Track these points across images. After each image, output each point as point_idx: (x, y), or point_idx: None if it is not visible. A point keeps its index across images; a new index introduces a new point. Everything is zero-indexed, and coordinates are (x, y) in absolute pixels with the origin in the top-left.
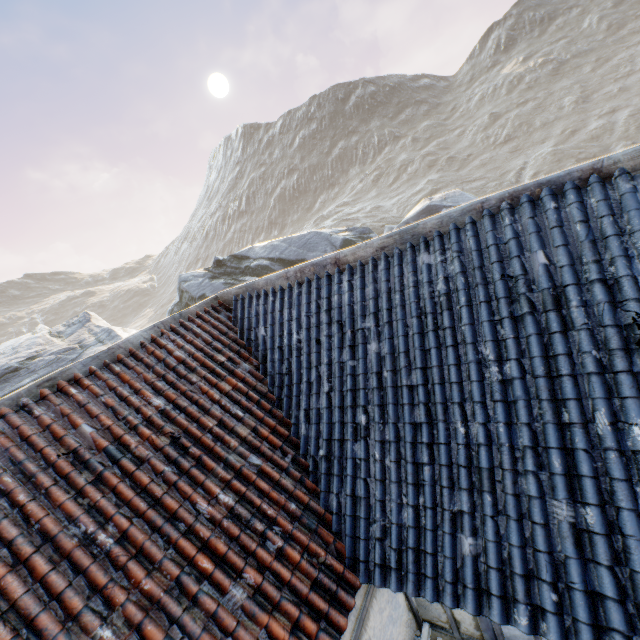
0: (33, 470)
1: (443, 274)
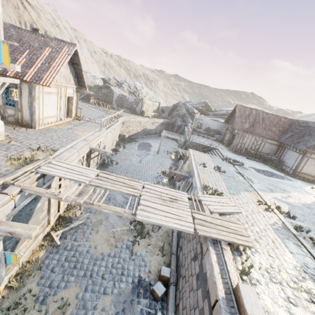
0: (266, 117)
1: (311, 126)
